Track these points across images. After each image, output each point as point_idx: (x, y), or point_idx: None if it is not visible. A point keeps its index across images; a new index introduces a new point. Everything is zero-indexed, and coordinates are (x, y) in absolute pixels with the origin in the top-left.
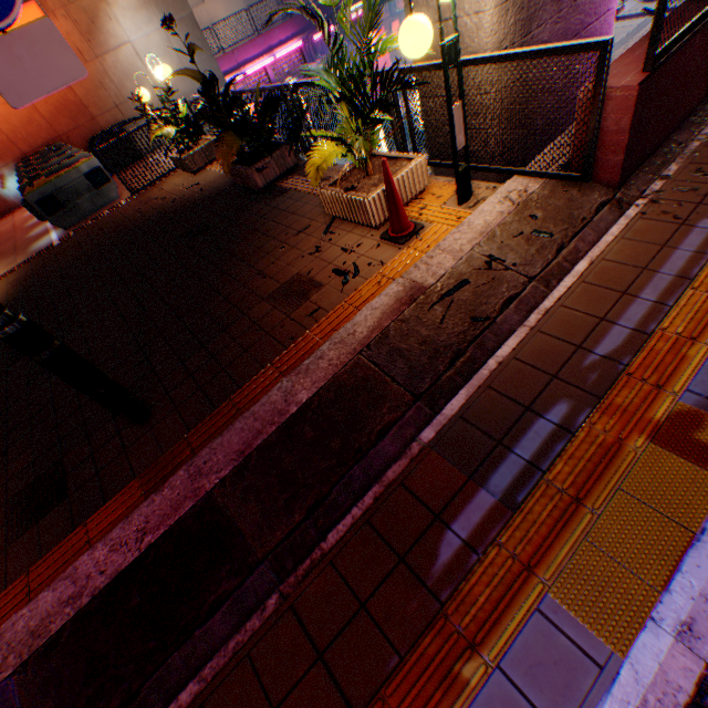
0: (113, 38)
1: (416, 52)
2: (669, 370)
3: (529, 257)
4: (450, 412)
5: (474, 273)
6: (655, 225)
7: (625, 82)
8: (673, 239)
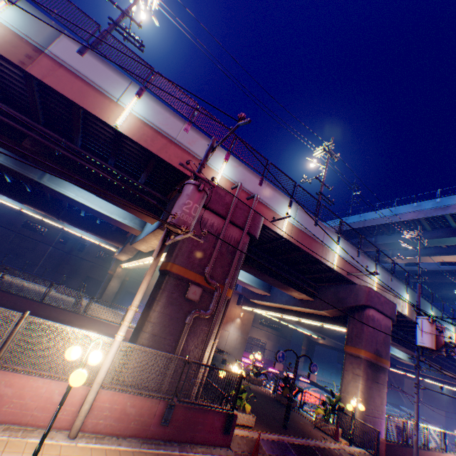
0: (227, 327)
1: (349, 408)
2: None
3: None
4: None
5: (354, 454)
6: None
7: (382, 440)
8: None
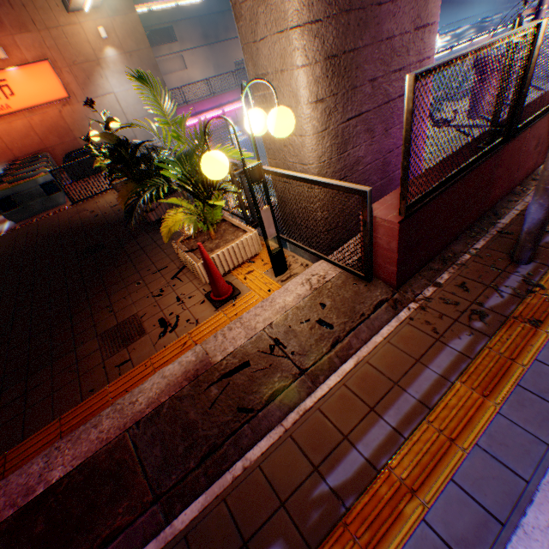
0: (102, 89)
1: (213, 177)
2: (383, 529)
3: (308, 346)
4: (181, 524)
5: (257, 355)
6: (417, 333)
7: (392, 215)
8: (427, 354)
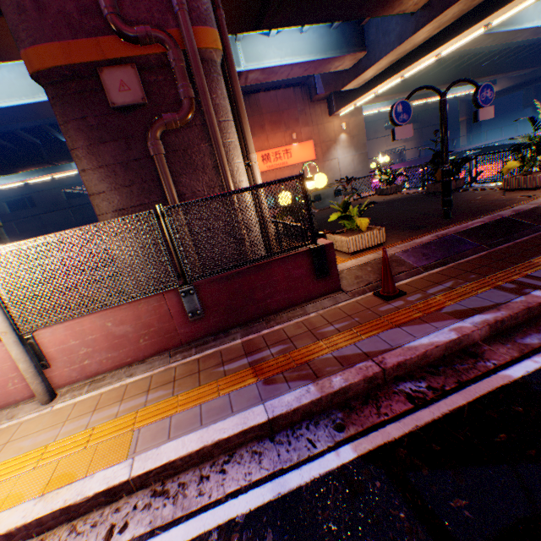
0: (332, 156)
1: None
2: None
3: None
4: None
5: None
6: None
7: None
8: None
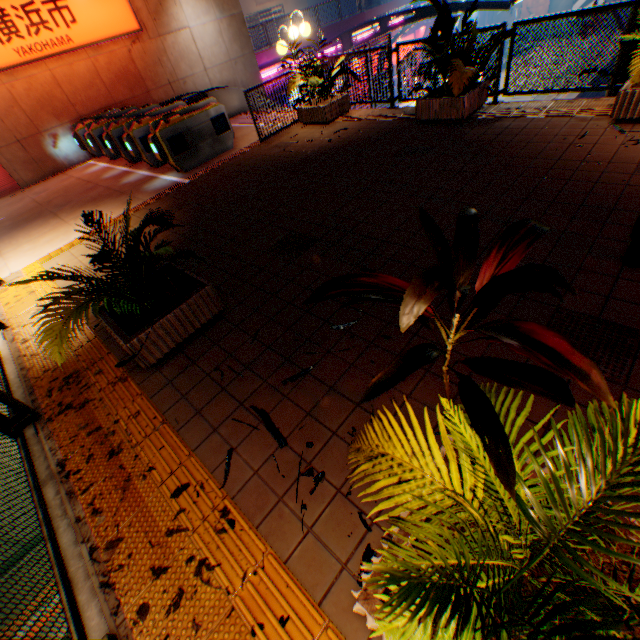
0: (175, 21)
1: None
2: None
3: None
4: None
5: None
6: None
7: None
8: None
